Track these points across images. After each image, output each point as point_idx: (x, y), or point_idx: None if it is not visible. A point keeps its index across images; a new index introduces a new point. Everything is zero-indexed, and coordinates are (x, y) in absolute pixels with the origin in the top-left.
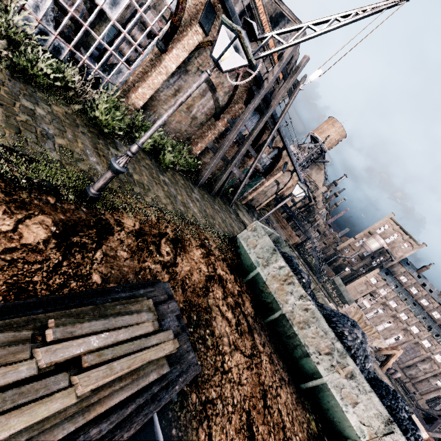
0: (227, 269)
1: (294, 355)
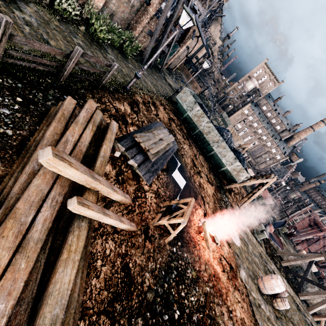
0: (173, 115)
1: (203, 146)
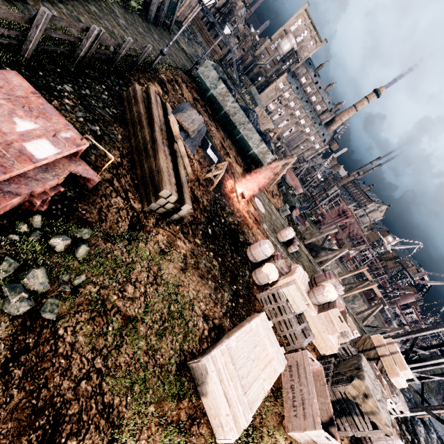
0: (196, 94)
1: (230, 130)
